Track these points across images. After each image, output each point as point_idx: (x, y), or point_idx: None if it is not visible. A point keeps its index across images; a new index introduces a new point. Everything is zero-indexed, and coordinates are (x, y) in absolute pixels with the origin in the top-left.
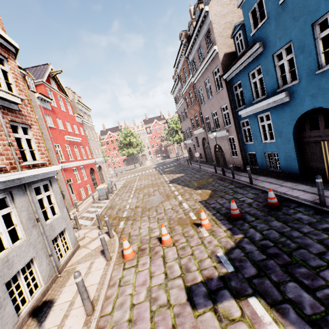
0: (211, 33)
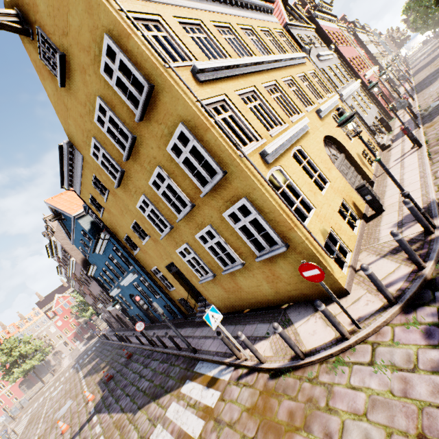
0: (65, 249)
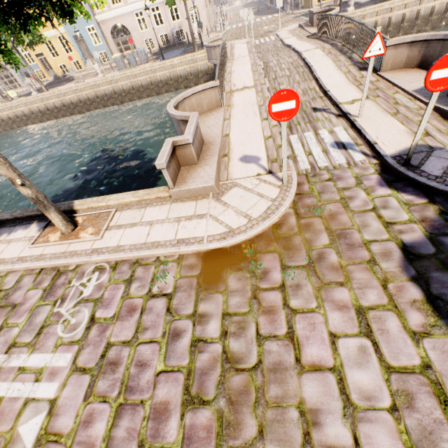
0: None
